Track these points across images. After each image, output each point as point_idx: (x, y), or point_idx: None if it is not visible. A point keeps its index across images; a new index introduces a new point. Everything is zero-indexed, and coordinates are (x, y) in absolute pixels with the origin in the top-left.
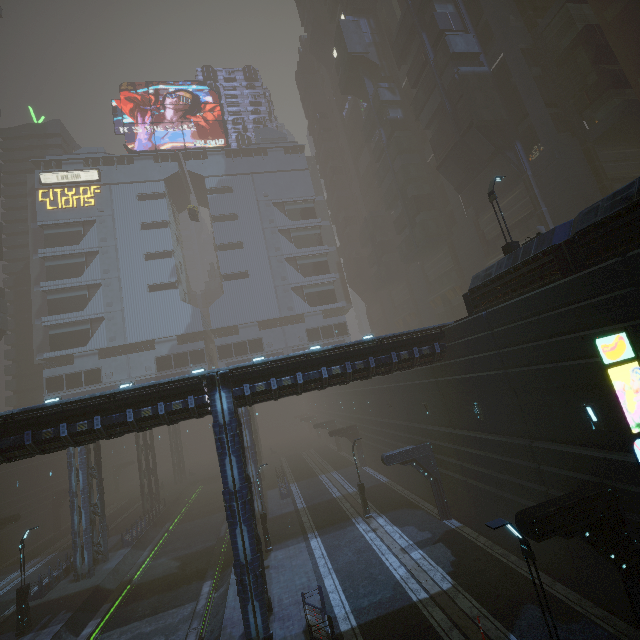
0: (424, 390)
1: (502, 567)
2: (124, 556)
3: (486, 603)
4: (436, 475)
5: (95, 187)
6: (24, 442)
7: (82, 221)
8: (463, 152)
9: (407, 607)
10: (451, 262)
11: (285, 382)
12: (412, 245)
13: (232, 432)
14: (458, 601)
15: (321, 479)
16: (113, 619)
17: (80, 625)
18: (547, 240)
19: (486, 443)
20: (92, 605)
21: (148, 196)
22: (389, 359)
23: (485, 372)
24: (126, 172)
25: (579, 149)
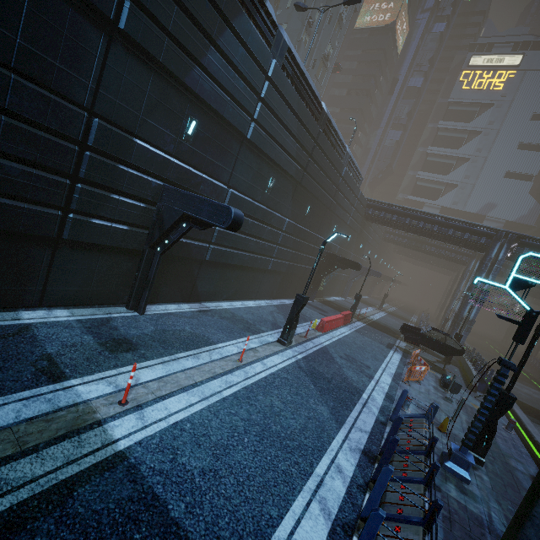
0: None
1: None
2: None
3: None
4: None
5: (511, 72)
6: None
7: (482, 103)
8: None
9: None
10: None
11: None
12: None
13: None
14: None
15: None
16: None
17: None
18: None
19: None
20: None
21: None
22: None
23: None
24: None
25: None
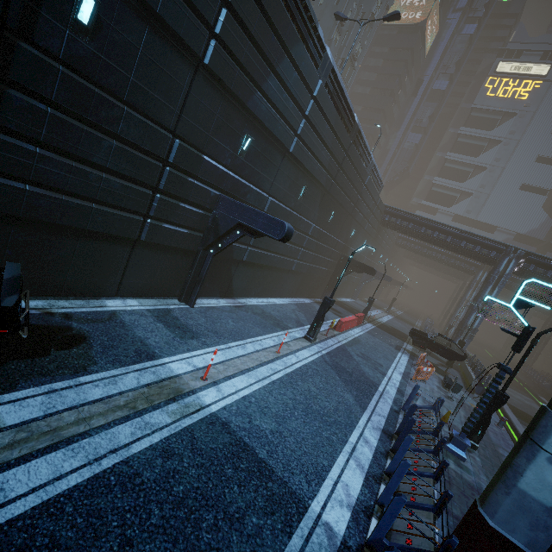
0: None
1: None
2: None
3: None
4: None
5: (537, 82)
6: None
7: (505, 111)
8: None
9: None
10: None
11: None
12: None
13: None
14: None
15: None
16: None
17: None
18: None
19: None
20: None
21: None
22: None
23: None
24: None
25: None
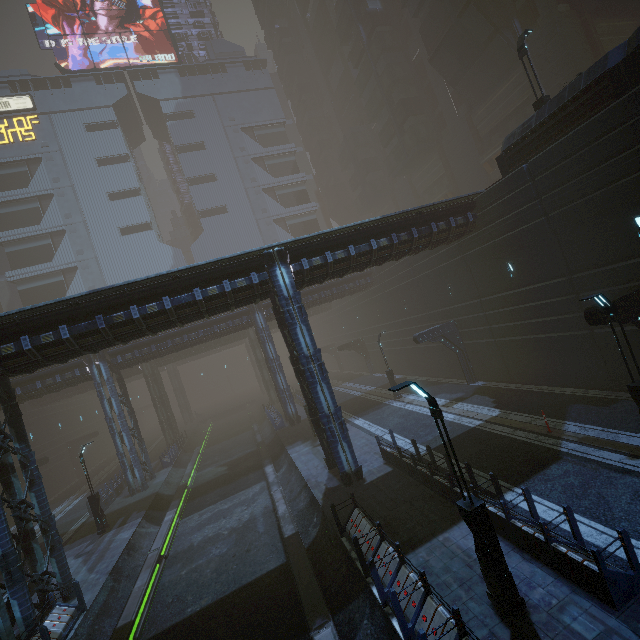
0: (448, 271)
1: (538, 394)
2: (169, 472)
3: (536, 413)
4: (462, 347)
5: (31, 117)
6: (97, 327)
7: (25, 159)
8: (459, 37)
9: (469, 431)
10: (441, 169)
11: (339, 256)
12: (402, 155)
13: (298, 304)
14: (511, 418)
15: (336, 389)
16: (185, 510)
17: (156, 519)
18: (600, 67)
19: (520, 295)
20: (159, 506)
21: (98, 126)
22: (429, 230)
23: (522, 226)
24: (65, 97)
25: (578, 22)
